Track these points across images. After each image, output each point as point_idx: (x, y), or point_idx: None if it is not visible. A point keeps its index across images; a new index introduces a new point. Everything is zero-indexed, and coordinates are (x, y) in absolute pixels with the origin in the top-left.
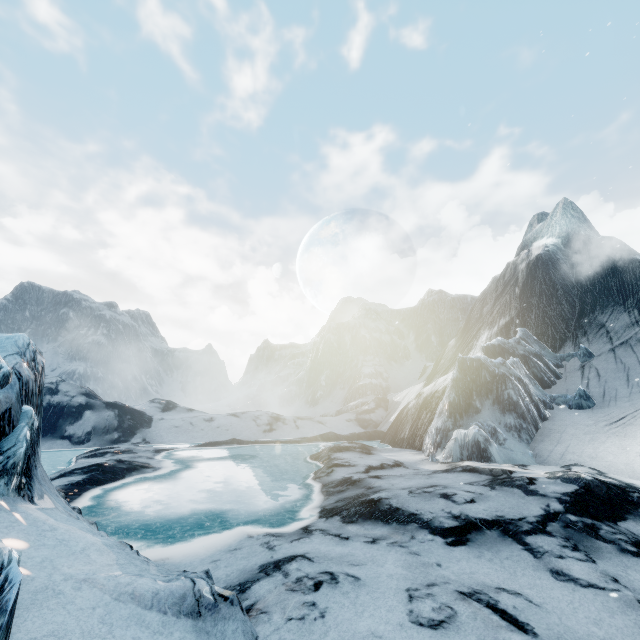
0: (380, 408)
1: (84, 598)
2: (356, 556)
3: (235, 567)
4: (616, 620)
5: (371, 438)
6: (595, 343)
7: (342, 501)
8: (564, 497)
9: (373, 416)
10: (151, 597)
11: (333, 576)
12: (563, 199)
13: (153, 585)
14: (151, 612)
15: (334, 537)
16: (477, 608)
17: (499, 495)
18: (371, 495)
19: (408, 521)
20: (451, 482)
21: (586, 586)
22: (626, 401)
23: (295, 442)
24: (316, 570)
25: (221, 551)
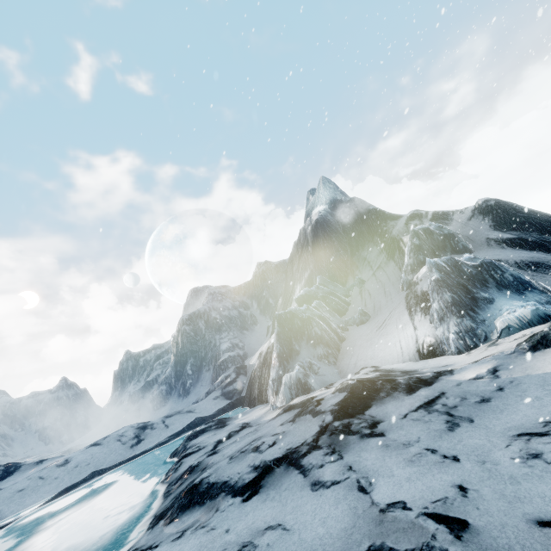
0: (240, 375)
1: None
2: None
3: None
4: (338, 509)
5: (234, 407)
6: (364, 272)
7: (175, 498)
8: (335, 407)
9: (236, 385)
10: None
11: None
12: (321, 177)
13: None
14: None
15: None
16: None
17: (296, 427)
18: (196, 480)
19: (219, 493)
20: (270, 429)
21: (330, 486)
22: (385, 308)
23: (162, 444)
24: None
25: None
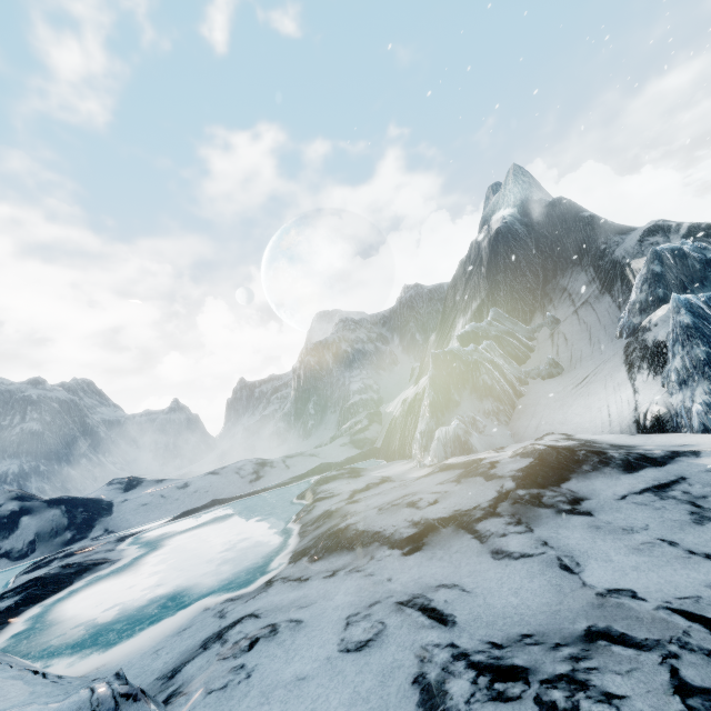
0: (374, 423)
1: None
2: (309, 597)
3: (177, 651)
4: (534, 583)
5: (366, 458)
6: (560, 308)
7: (315, 539)
8: (518, 473)
9: (368, 434)
10: None
11: (274, 628)
12: (512, 165)
13: None
14: None
15: (293, 582)
16: (408, 615)
17: (462, 488)
18: (340, 524)
19: (371, 542)
20: (425, 486)
21: (518, 558)
22: (589, 360)
23: (284, 484)
24: (258, 627)
25: (168, 637)
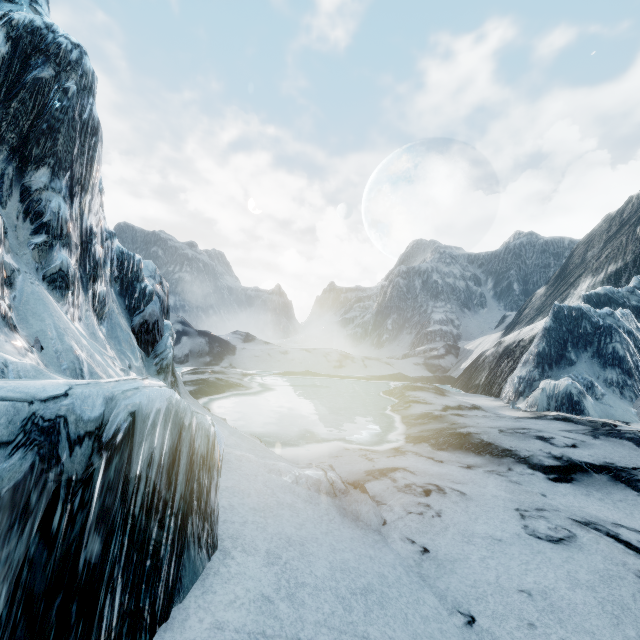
0: (450, 355)
1: (246, 468)
2: (455, 476)
3: (342, 469)
4: None
5: (441, 382)
6: None
7: (427, 432)
8: None
9: (442, 362)
10: (294, 476)
11: (439, 488)
12: None
13: (293, 468)
14: (298, 486)
15: (428, 459)
16: (597, 535)
17: (605, 444)
18: (459, 429)
19: (503, 455)
20: (543, 428)
21: None
22: None
23: (365, 379)
24: (421, 481)
25: (325, 456)
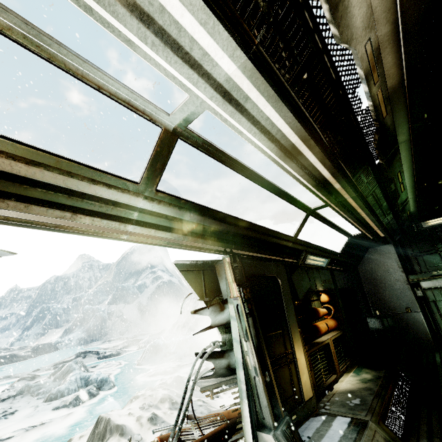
0: None
1: None
2: None
3: None
4: None
5: None
6: None
7: None
8: None
9: None
10: None
11: None
12: None
13: None
14: None
15: None
16: None
17: None
18: None
19: None
20: None
21: None
22: None
23: None
24: None
25: None
